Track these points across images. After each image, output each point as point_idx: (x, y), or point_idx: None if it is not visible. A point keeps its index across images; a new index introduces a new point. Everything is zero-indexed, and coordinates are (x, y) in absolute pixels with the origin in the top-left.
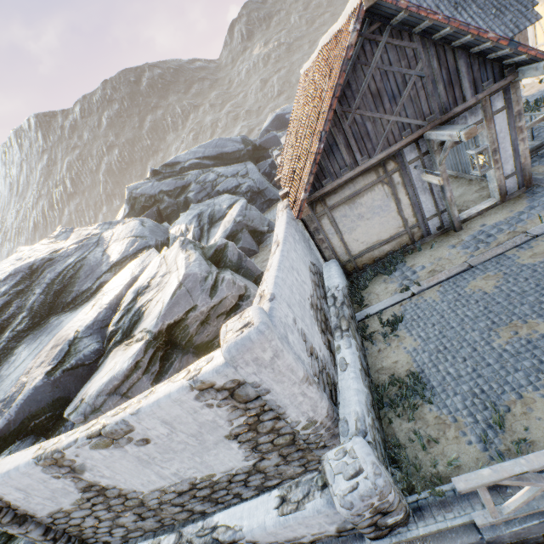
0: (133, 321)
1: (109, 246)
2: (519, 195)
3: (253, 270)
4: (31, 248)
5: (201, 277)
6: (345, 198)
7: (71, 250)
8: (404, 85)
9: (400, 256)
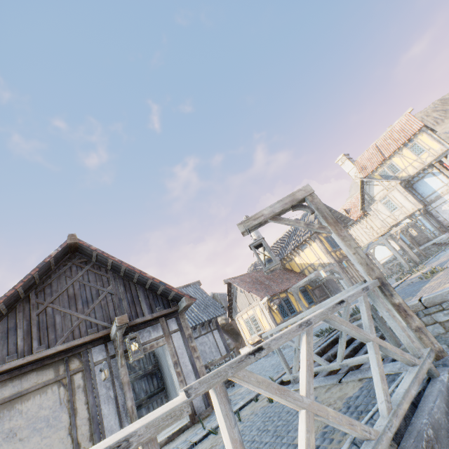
0: None
1: None
2: (207, 415)
3: None
4: None
5: None
6: (1, 399)
7: None
8: (98, 296)
9: None
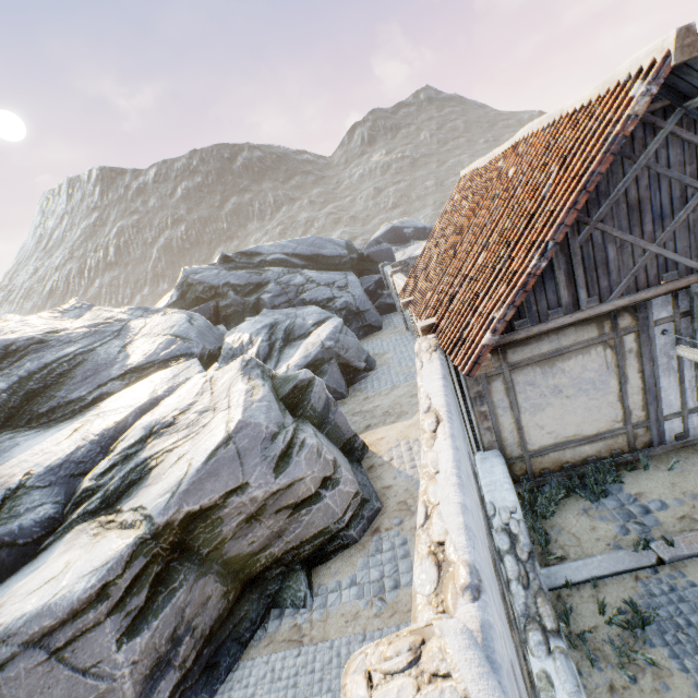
0: (127, 481)
1: (133, 340)
2: None
3: (343, 429)
4: (21, 319)
5: (267, 432)
6: (540, 355)
7: (78, 334)
8: (681, 202)
9: (614, 470)
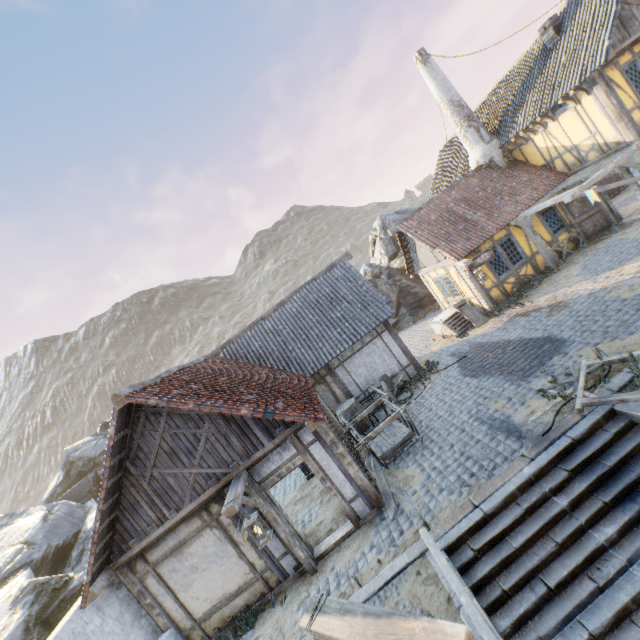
0: None
1: None
2: (373, 519)
3: None
4: None
5: None
6: (169, 550)
7: None
8: (198, 440)
9: (249, 618)
